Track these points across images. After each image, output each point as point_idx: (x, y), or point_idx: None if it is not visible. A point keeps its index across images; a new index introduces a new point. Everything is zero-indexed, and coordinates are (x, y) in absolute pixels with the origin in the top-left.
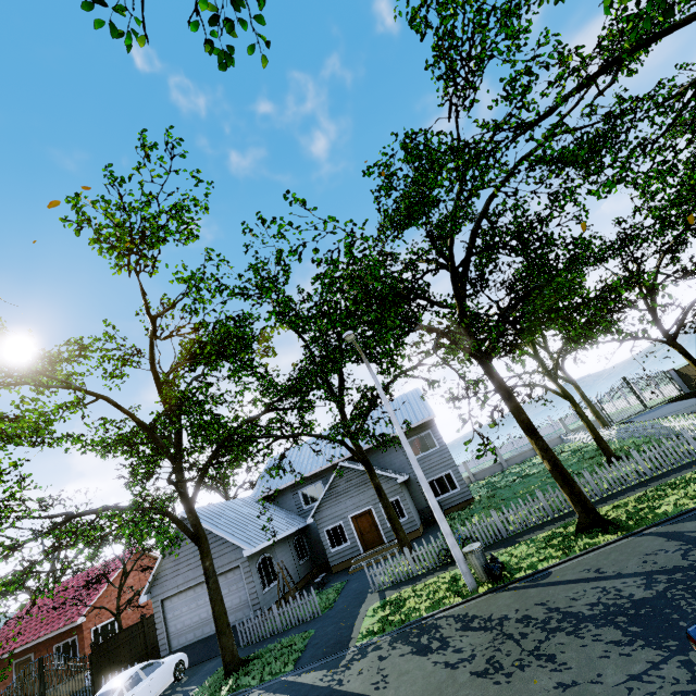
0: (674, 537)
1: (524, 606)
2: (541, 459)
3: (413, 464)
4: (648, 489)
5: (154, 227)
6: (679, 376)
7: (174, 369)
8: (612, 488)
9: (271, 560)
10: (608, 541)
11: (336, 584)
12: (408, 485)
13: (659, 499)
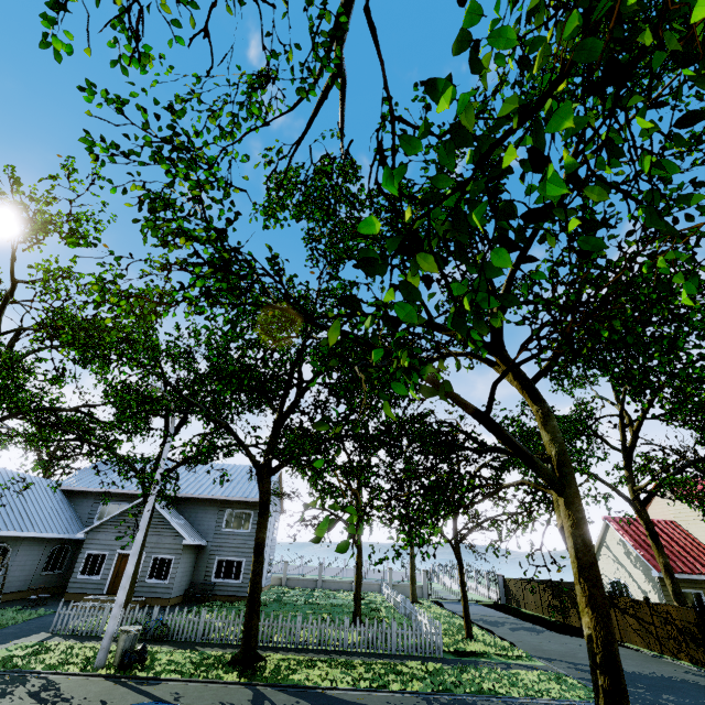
0: (256, 700)
1: (95, 698)
2: (344, 595)
3: (141, 525)
4: (323, 658)
5: (46, 220)
6: (504, 585)
7: (23, 329)
8: (310, 644)
9: (7, 552)
10: (229, 680)
11: (44, 610)
12: (200, 552)
13: (309, 668)
